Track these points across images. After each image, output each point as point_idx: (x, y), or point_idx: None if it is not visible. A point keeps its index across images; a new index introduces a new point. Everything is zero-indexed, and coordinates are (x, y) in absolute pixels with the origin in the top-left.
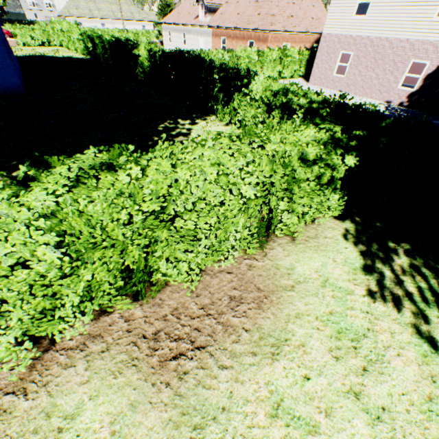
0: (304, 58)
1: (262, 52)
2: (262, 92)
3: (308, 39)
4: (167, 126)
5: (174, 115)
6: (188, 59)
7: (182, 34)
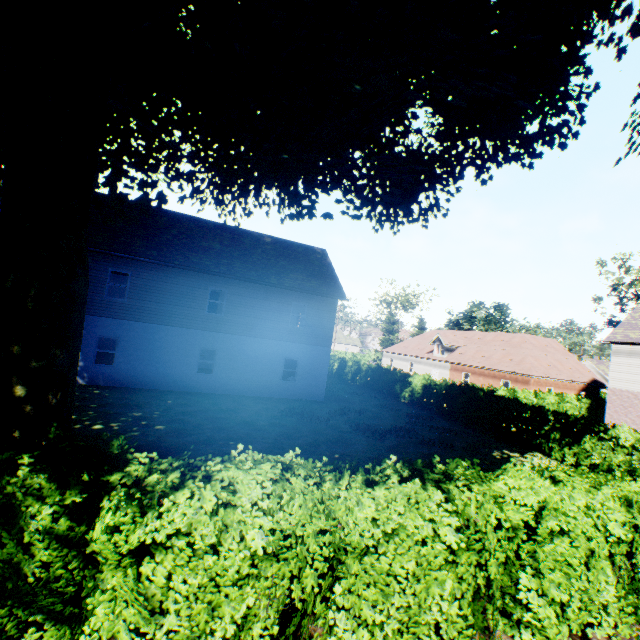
0: (583, 405)
1: (538, 394)
2: (633, 441)
3: (572, 386)
4: (500, 454)
5: (491, 444)
6: (494, 396)
7: (409, 362)
